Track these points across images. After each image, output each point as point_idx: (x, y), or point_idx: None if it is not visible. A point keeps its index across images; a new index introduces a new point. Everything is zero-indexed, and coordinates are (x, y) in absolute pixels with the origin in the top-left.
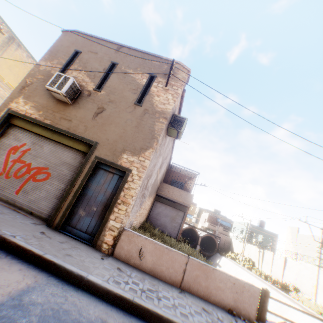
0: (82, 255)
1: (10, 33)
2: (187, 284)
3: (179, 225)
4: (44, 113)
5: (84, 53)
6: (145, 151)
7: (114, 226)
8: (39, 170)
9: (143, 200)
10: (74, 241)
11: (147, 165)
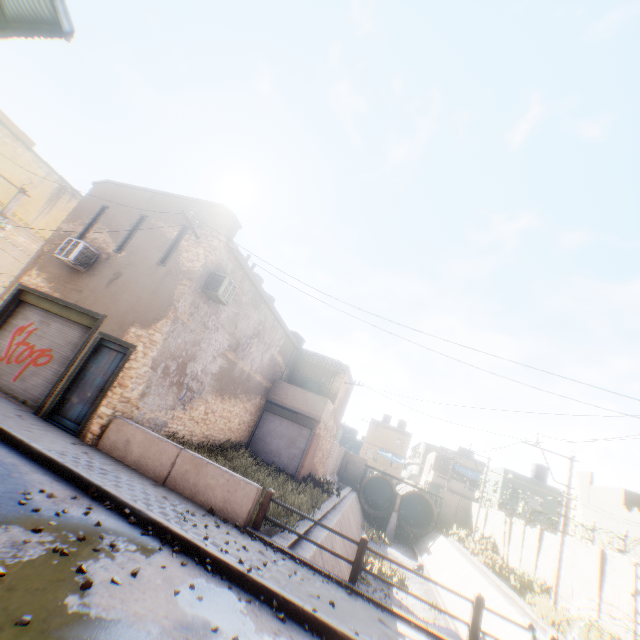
0: (48, 435)
1: (62, 181)
2: (173, 481)
3: (301, 452)
4: (56, 286)
5: (113, 208)
6: (157, 322)
7: (105, 413)
8: (43, 353)
9: (187, 394)
10: (57, 429)
11: (156, 339)
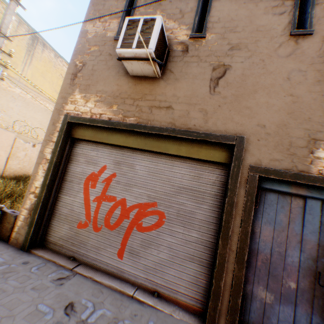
0: None
1: (31, 32)
2: None
3: None
4: (119, 108)
5: None
6: None
7: None
8: (141, 209)
9: None
10: None
11: None
